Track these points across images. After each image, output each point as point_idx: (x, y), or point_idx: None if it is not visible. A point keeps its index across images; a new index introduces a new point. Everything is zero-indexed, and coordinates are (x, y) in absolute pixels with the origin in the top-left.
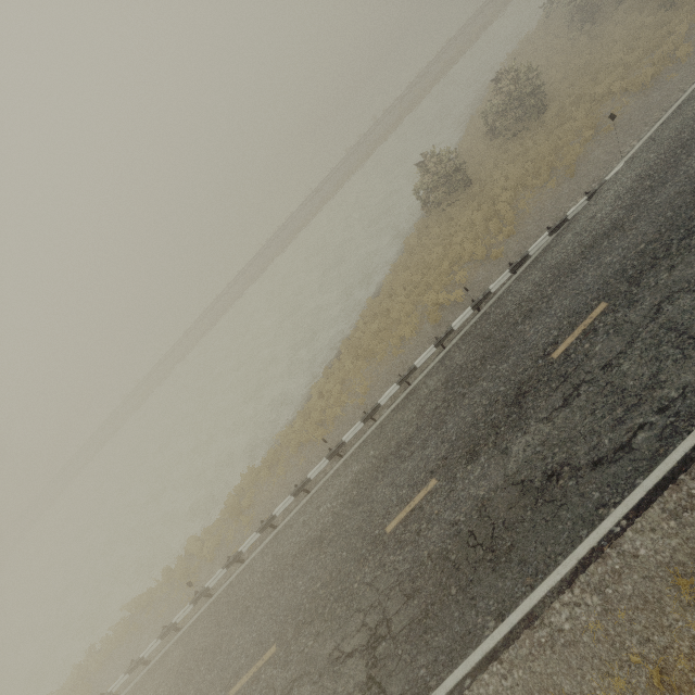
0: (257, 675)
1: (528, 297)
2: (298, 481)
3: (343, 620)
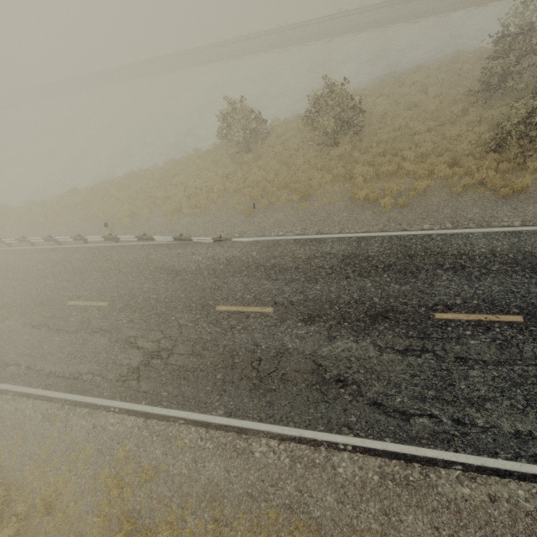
0: None
1: (123, 261)
2: None
3: None
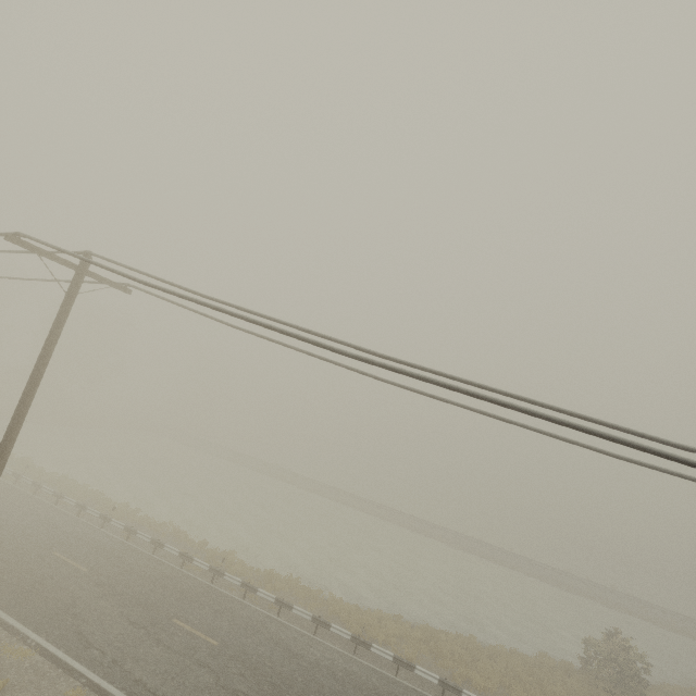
0: (195, 636)
1: None
2: (314, 623)
3: (263, 693)
